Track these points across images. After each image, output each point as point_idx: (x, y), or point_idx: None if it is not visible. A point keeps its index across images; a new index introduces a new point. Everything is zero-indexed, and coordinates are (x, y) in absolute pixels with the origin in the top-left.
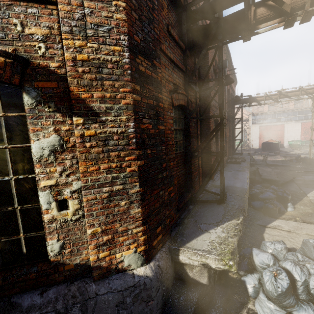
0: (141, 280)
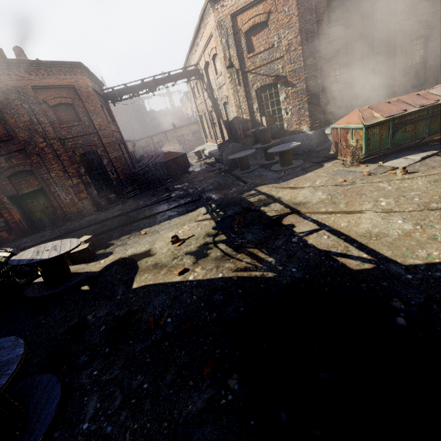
0: (308, 135)
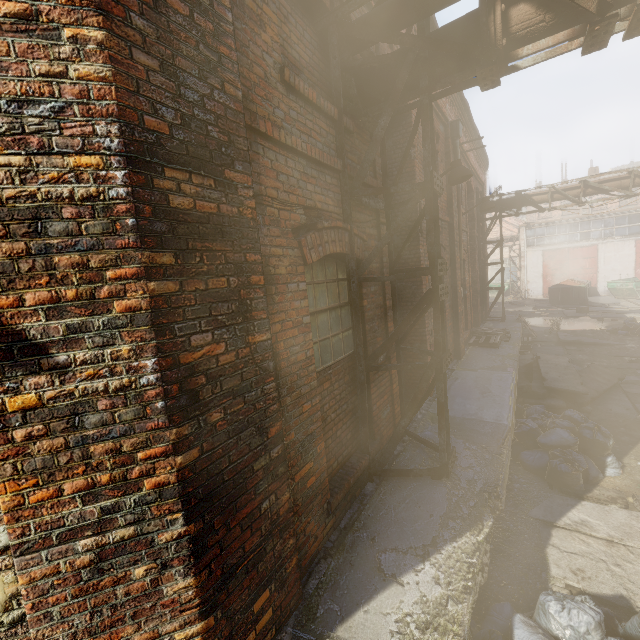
0: None
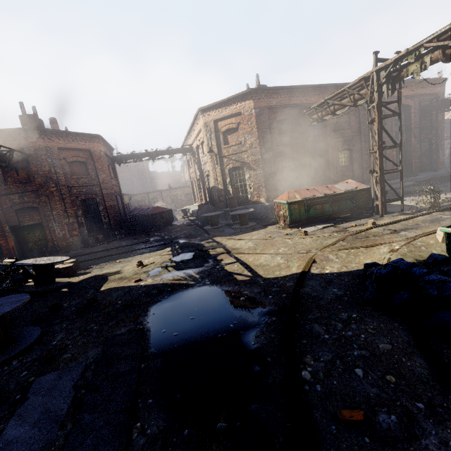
0: (265, 205)
